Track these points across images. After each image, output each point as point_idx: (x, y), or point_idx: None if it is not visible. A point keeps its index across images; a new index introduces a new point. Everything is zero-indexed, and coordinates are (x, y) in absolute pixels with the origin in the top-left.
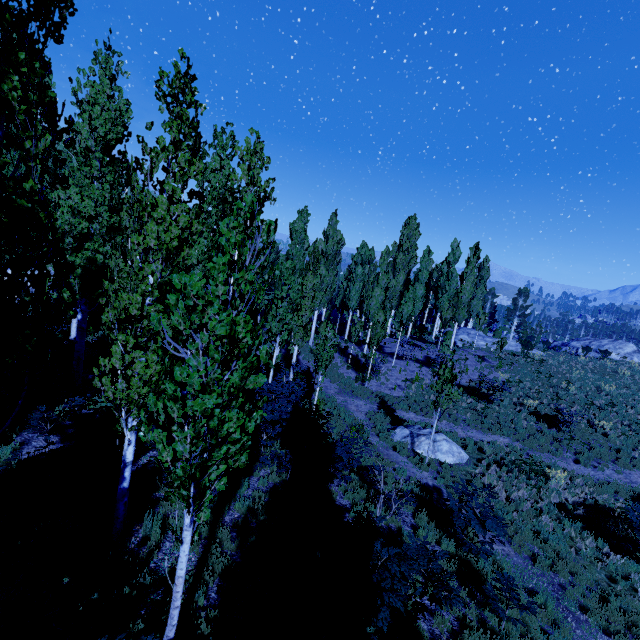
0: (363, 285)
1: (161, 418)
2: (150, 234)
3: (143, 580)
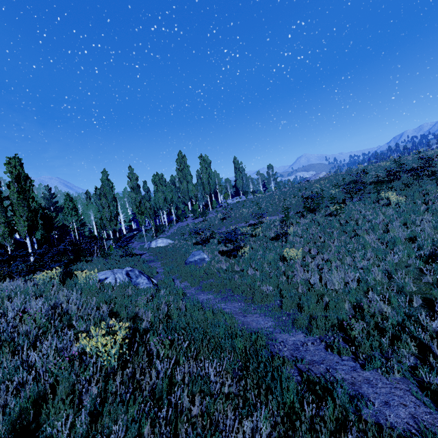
0: None
1: None
2: None
3: None
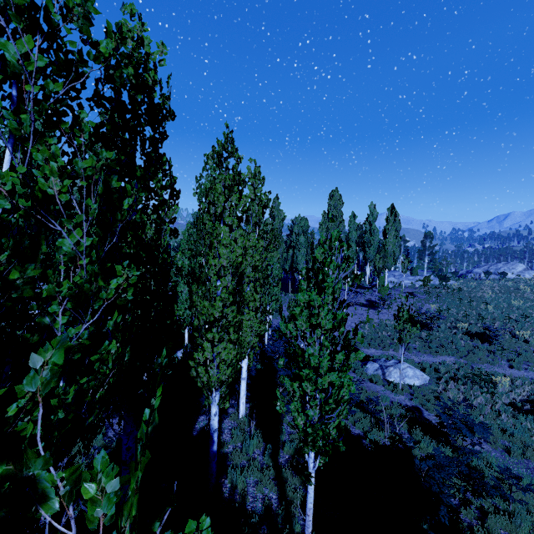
0: (306, 250)
1: (296, 394)
2: (222, 256)
3: (253, 519)
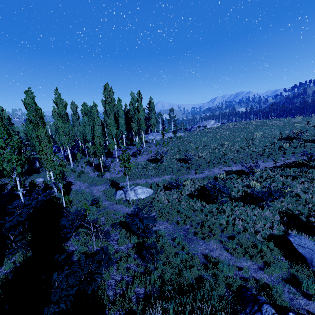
0: (91, 126)
1: None
2: None
3: None
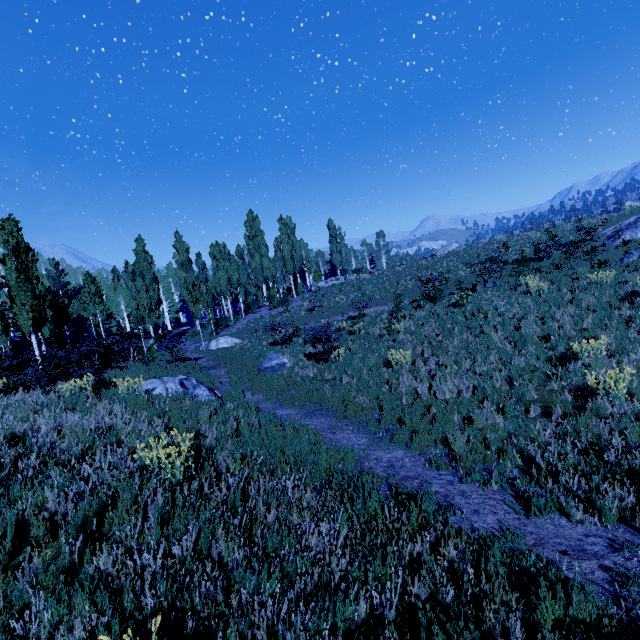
0: None
1: None
2: None
3: None
